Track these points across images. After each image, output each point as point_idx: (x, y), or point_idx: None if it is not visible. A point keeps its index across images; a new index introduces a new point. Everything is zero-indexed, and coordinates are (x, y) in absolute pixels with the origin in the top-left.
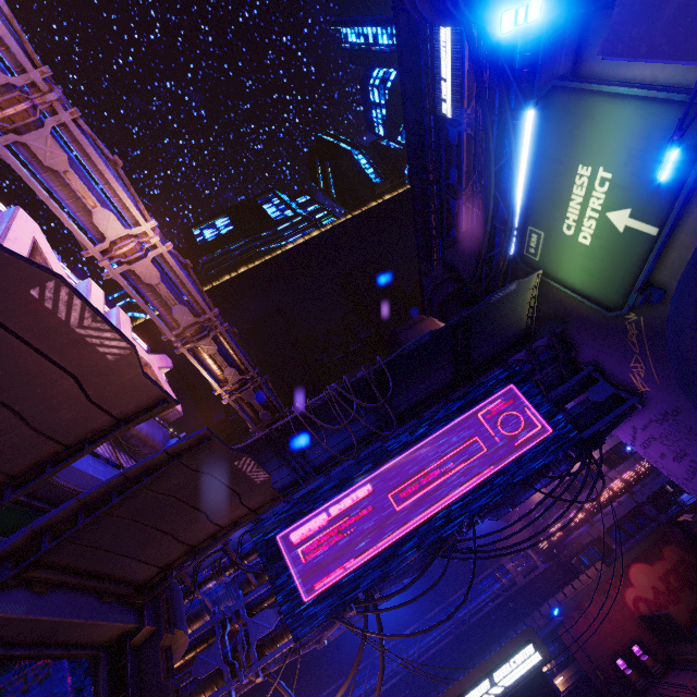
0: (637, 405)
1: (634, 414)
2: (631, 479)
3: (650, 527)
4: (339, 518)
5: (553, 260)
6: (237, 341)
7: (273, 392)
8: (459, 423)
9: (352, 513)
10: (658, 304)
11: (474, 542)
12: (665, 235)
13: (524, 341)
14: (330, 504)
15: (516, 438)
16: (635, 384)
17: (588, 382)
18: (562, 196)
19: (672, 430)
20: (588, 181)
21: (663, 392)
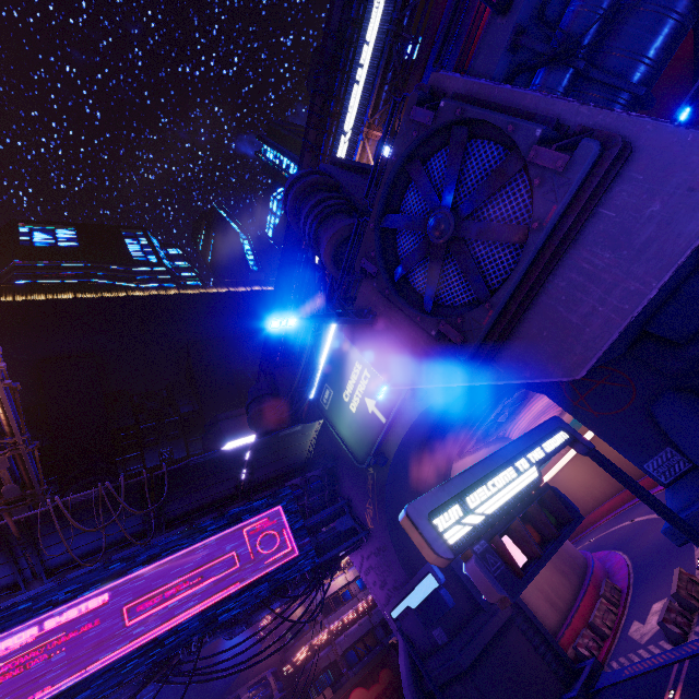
0: (364, 539)
1: (364, 545)
2: (373, 601)
3: (376, 650)
4: (53, 634)
5: (335, 413)
6: (16, 397)
7: (37, 463)
8: (224, 535)
9: (72, 627)
10: (384, 466)
11: (195, 663)
12: (388, 426)
13: (303, 469)
14: (49, 615)
15: (269, 556)
16: (367, 521)
17: (340, 513)
18: (346, 374)
19: (382, 562)
20: (360, 373)
21: (380, 531)
